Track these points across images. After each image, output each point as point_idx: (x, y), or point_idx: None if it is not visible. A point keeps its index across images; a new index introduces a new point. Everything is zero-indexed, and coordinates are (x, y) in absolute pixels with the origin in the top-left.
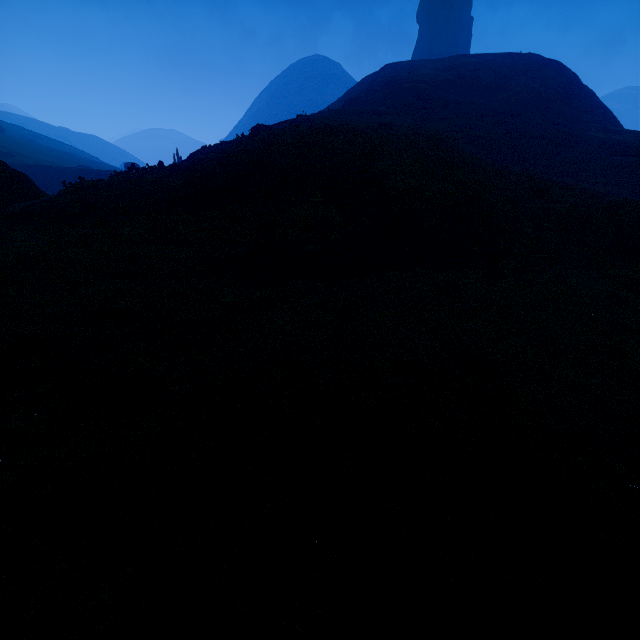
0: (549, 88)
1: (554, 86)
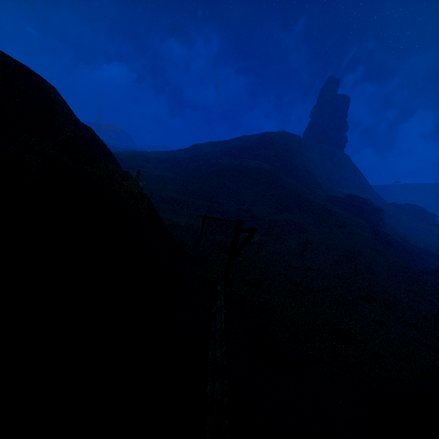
0: (246, 145)
1: (248, 144)
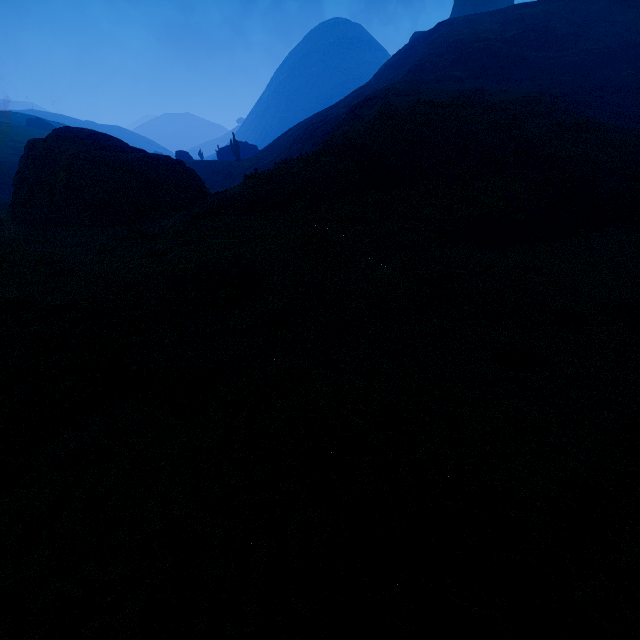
0: (633, 32)
1: (638, 29)
